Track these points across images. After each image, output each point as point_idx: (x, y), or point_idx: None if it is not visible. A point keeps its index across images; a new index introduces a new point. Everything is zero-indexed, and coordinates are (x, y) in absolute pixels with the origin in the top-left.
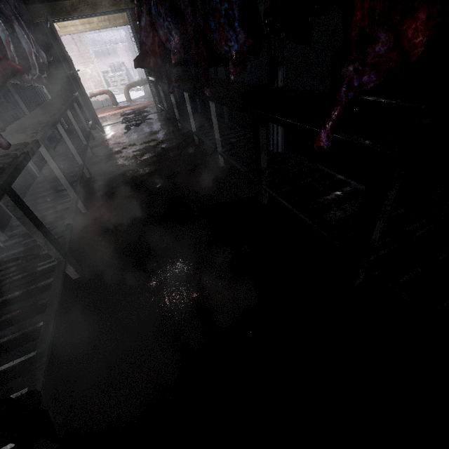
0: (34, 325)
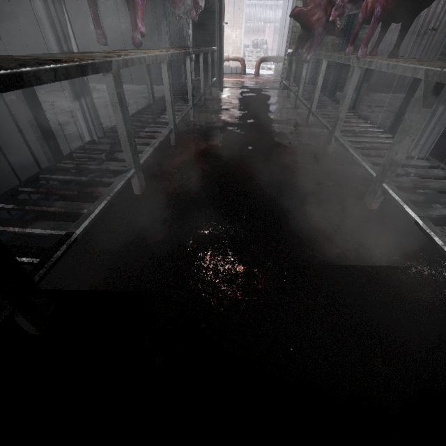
0: (79, 209)
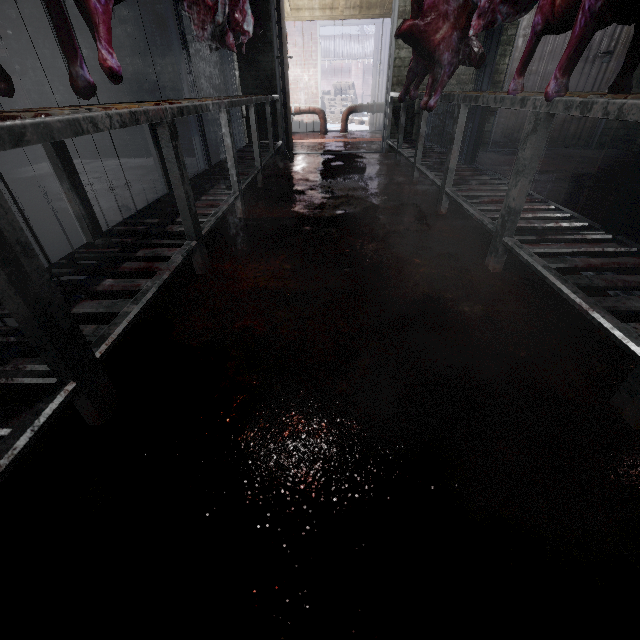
0: None
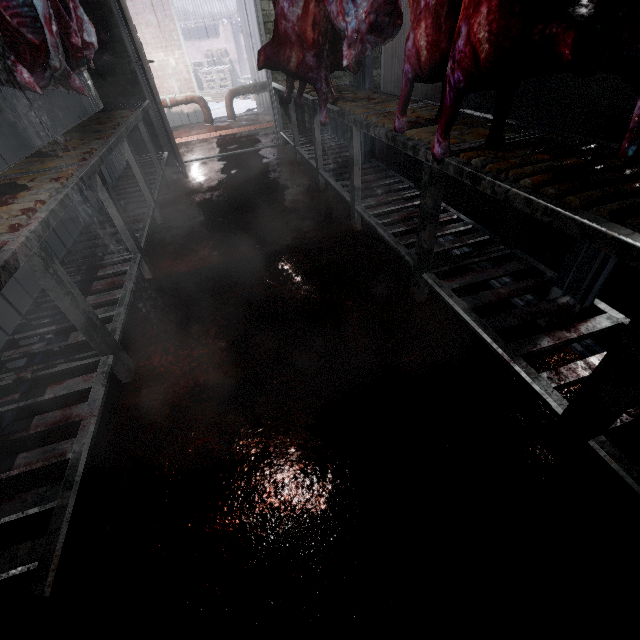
0: None
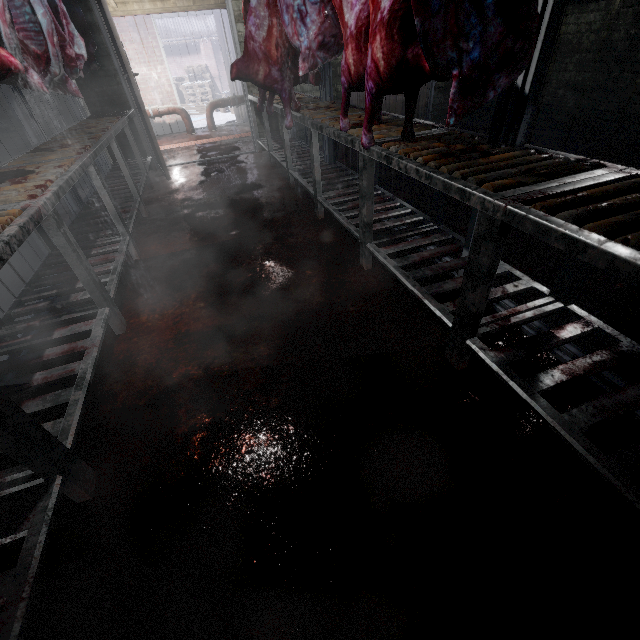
0: None
